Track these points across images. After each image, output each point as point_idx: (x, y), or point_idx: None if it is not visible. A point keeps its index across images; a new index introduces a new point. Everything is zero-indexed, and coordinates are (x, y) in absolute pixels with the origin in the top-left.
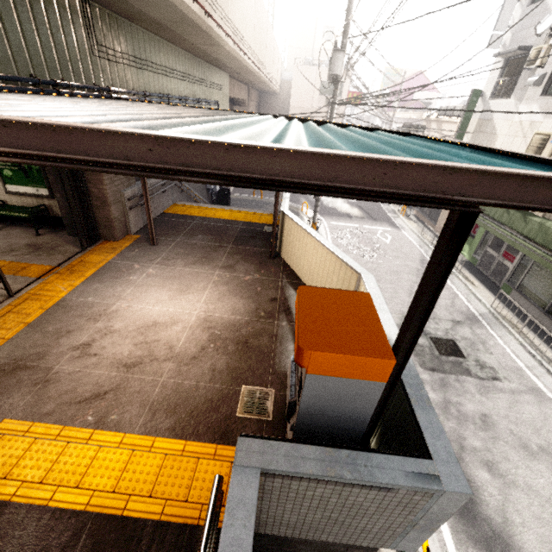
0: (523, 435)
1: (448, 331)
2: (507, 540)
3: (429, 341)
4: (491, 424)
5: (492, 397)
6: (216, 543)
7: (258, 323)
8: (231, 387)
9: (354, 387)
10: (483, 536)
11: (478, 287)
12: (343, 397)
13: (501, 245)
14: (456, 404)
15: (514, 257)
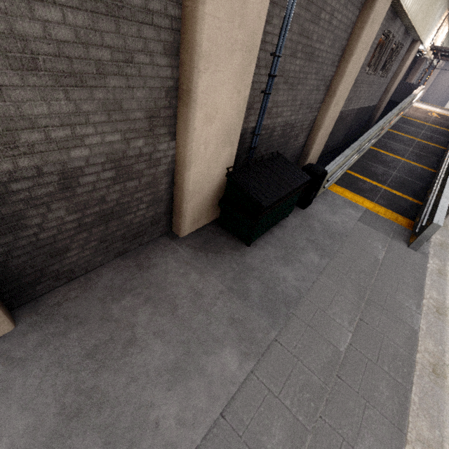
0: None
1: None
2: None
3: None
4: None
5: None
6: None
7: None
8: None
9: None
10: None
11: None
12: None
13: None
14: None
15: None
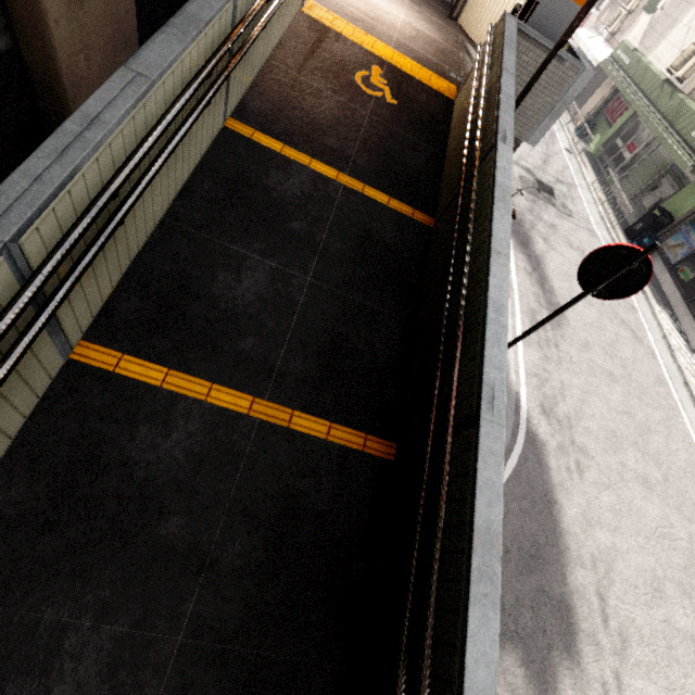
0: (571, 241)
1: (551, 183)
2: (540, 261)
3: (534, 180)
4: (555, 229)
5: (562, 221)
6: (447, 101)
7: (449, 48)
8: (440, 63)
9: (566, 10)
10: (529, 254)
11: (588, 171)
12: (556, 18)
13: (632, 136)
14: (538, 213)
15: (636, 148)
